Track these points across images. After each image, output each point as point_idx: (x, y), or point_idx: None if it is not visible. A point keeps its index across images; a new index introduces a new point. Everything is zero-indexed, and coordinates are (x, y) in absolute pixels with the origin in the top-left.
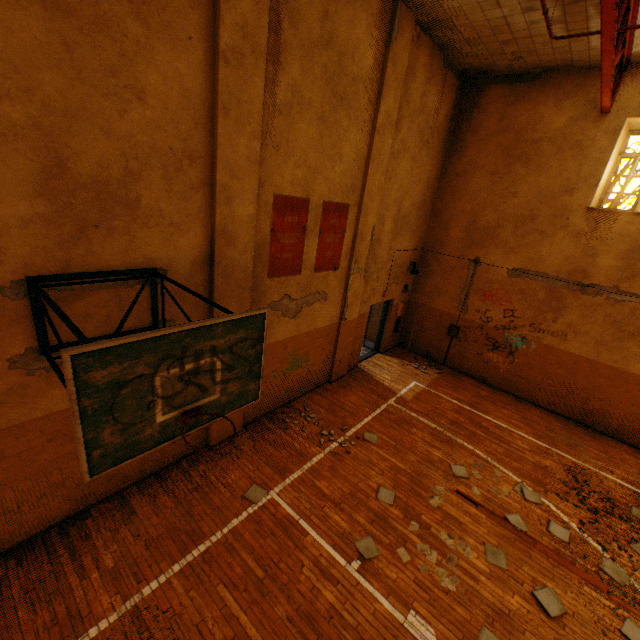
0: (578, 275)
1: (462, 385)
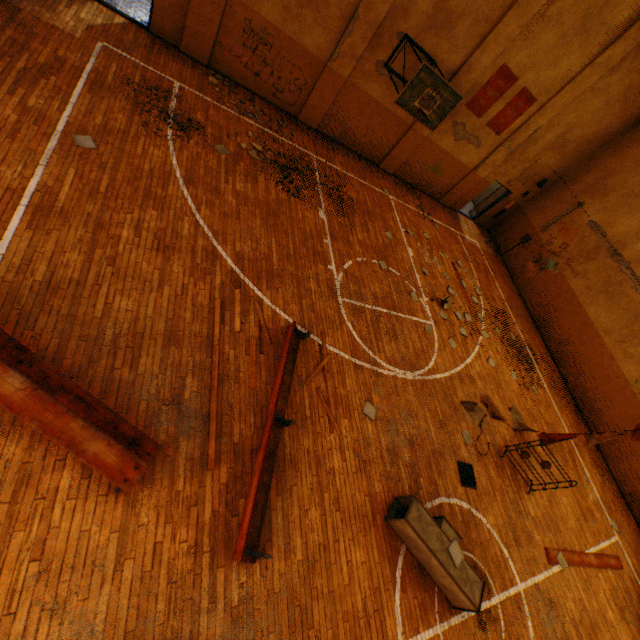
0: (620, 246)
1: (498, 267)
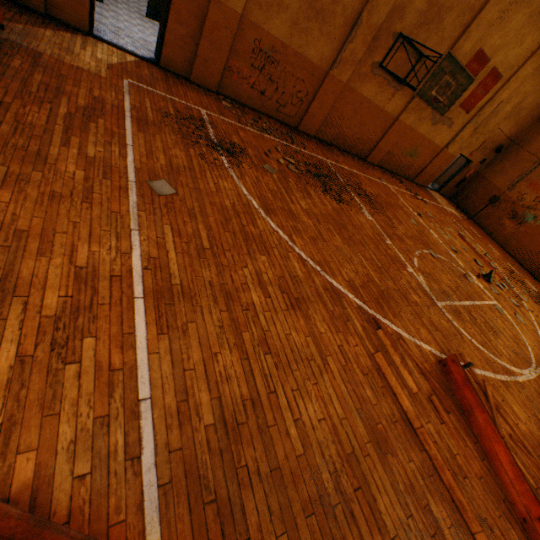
0: None
1: (477, 228)
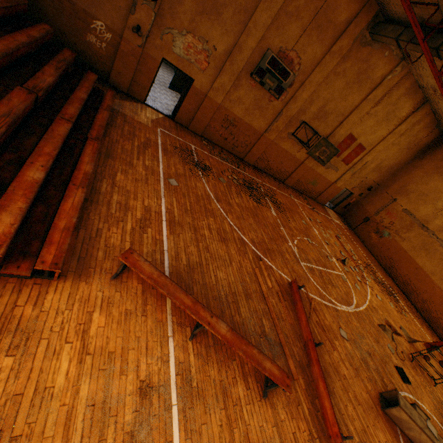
0: (425, 222)
1: (354, 236)
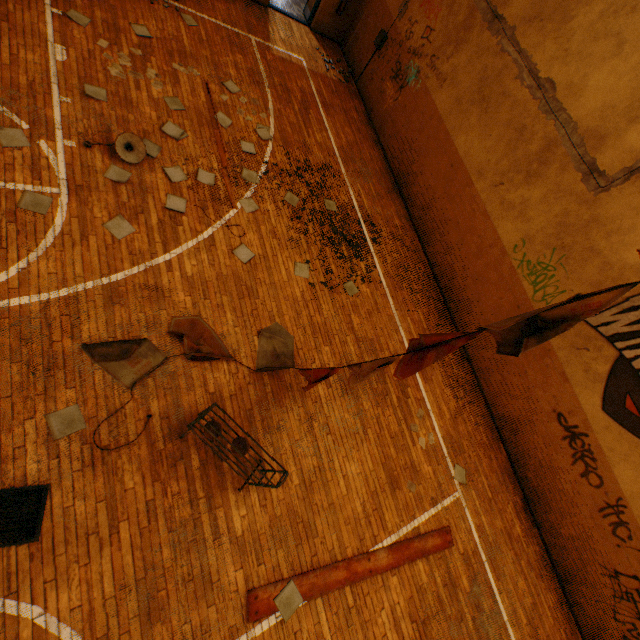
0: None
1: (345, 99)
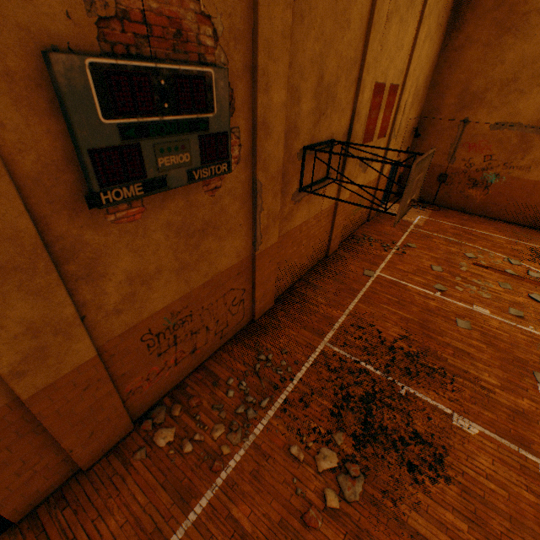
0: None
1: (450, 215)
